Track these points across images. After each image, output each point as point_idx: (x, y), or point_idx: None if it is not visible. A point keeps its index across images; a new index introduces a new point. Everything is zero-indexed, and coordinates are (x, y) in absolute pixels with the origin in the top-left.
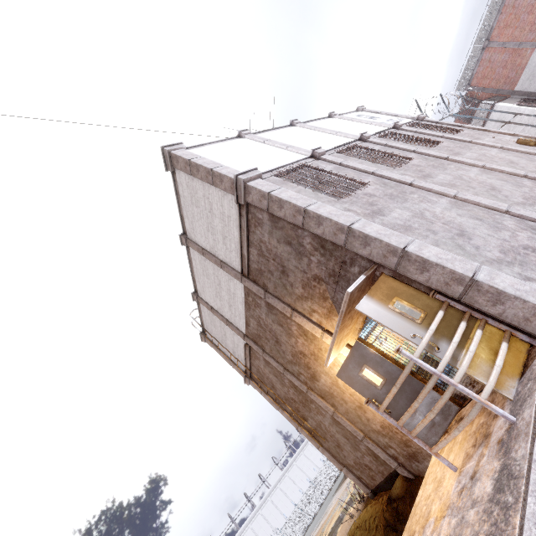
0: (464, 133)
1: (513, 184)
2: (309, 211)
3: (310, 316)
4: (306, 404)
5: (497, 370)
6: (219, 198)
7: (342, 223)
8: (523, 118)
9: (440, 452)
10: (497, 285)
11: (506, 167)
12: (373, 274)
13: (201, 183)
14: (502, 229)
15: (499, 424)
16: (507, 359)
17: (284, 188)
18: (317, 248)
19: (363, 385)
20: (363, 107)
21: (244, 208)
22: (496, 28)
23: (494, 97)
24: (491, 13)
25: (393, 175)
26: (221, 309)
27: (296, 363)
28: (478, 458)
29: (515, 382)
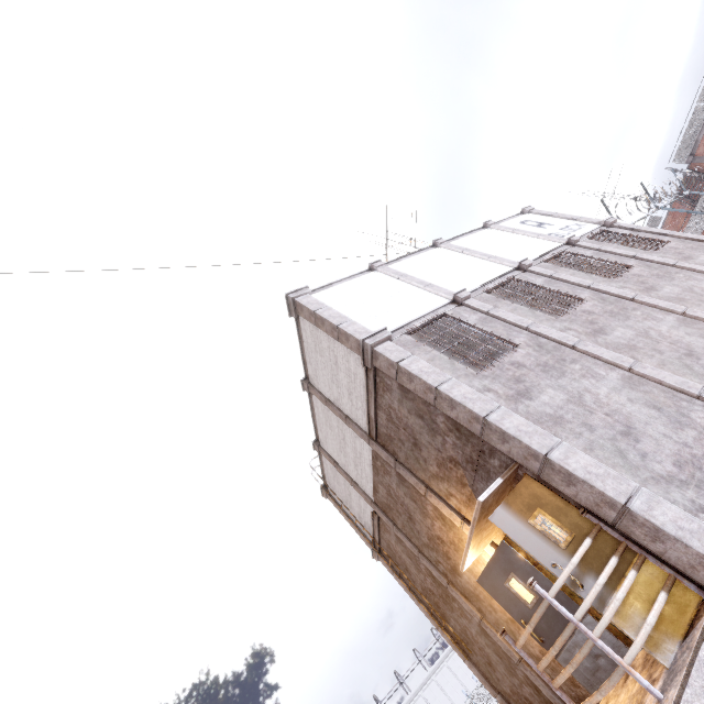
0: (669, 248)
1: None
2: (441, 392)
3: (447, 499)
4: (447, 601)
5: (647, 629)
6: (344, 354)
7: (476, 412)
8: None
9: None
10: (655, 518)
11: None
12: (514, 473)
13: (326, 335)
14: (686, 426)
15: (651, 695)
16: (670, 612)
17: (416, 353)
18: (452, 429)
19: (509, 599)
20: (530, 208)
21: (371, 371)
22: None
23: None
24: None
25: (552, 332)
26: (346, 466)
27: (434, 549)
28: None
29: (675, 645)
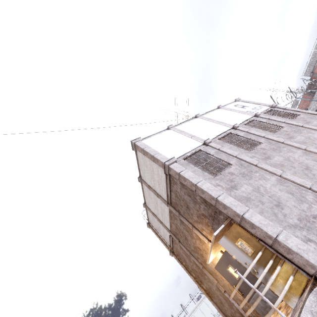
0: (300, 118)
1: None
2: (198, 186)
3: (201, 231)
4: (202, 275)
5: (284, 292)
6: (156, 167)
7: (213, 195)
8: None
9: None
10: (288, 244)
11: None
12: (229, 222)
13: (148, 159)
14: (304, 202)
15: None
16: (295, 284)
17: (187, 168)
18: (203, 202)
19: (228, 276)
20: (238, 99)
21: (168, 175)
22: None
23: None
24: None
25: (246, 158)
26: (157, 215)
27: (196, 252)
28: None
29: (296, 299)
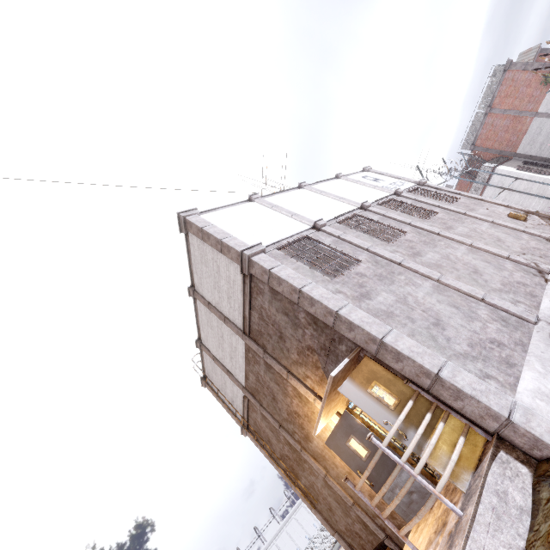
0: (460, 202)
1: (495, 267)
2: (303, 292)
3: (304, 380)
4: (300, 463)
5: (452, 465)
6: (226, 264)
7: (331, 307)
8: (523, 182)
9: (415, 531)
10: (457, 383)
11: (492, 245)
12: (357, 355)
13: (211, 248)
14: (475, 320)
15: (453, 515)
16: (466, 452)
17: (284, 263)
18: (311, 323)
19: (349, 455)
20: (369, 168)
21: (247, 278)
22: (497, 97)
23: (497, 158)
24: (492, 84)
25: (385, 253)
26: (223, 359)
27: (291, 422)
28: (435, 546)
29: (469, 475)
